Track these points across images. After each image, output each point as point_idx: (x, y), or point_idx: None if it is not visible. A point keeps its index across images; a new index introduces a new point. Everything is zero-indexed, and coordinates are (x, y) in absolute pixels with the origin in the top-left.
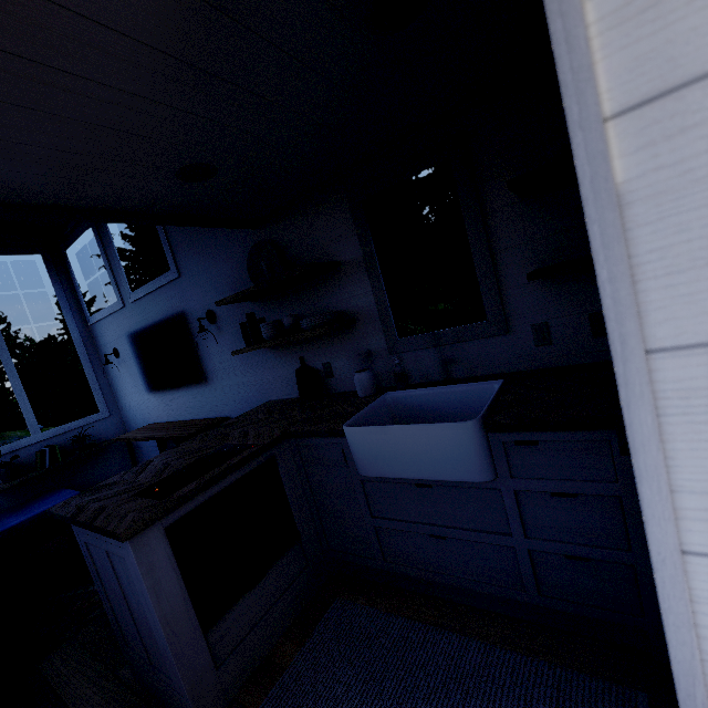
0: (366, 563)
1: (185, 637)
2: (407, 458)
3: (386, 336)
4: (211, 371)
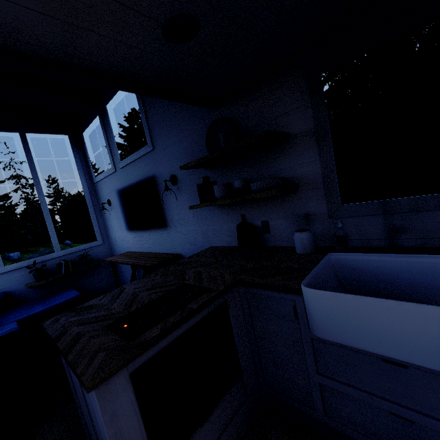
0: (303, 410)
1: None
2: (385, 334)
3: (328, 202)
4: (170, 219)
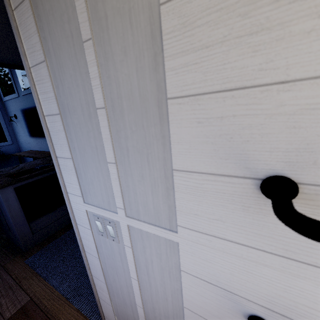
0: None
1: (20, 223)
2: None
3: None
4: None
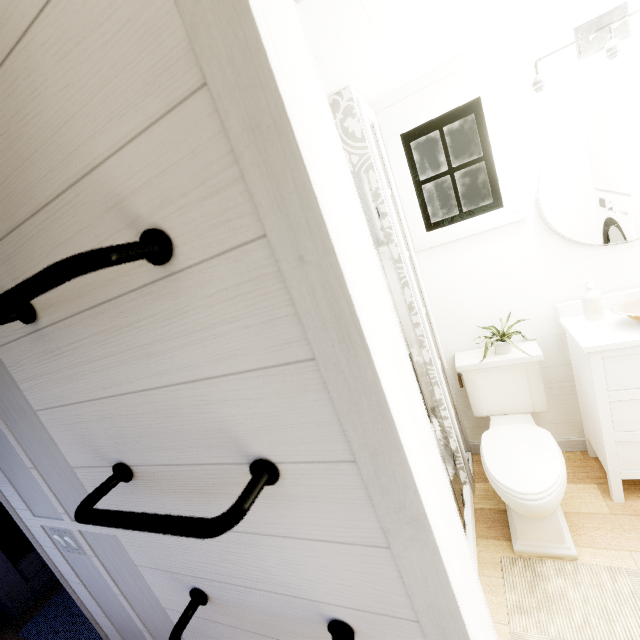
0: None
1: None
2: None
3: None
4: None
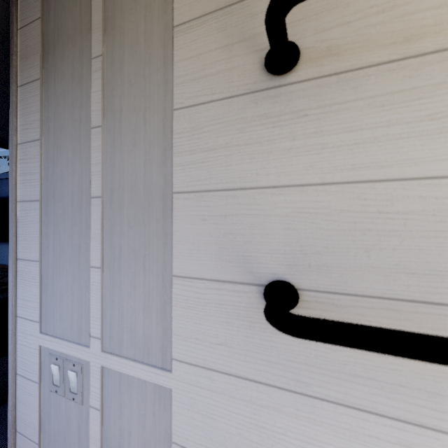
0: None
1: None
2: None
3: None
4: None
